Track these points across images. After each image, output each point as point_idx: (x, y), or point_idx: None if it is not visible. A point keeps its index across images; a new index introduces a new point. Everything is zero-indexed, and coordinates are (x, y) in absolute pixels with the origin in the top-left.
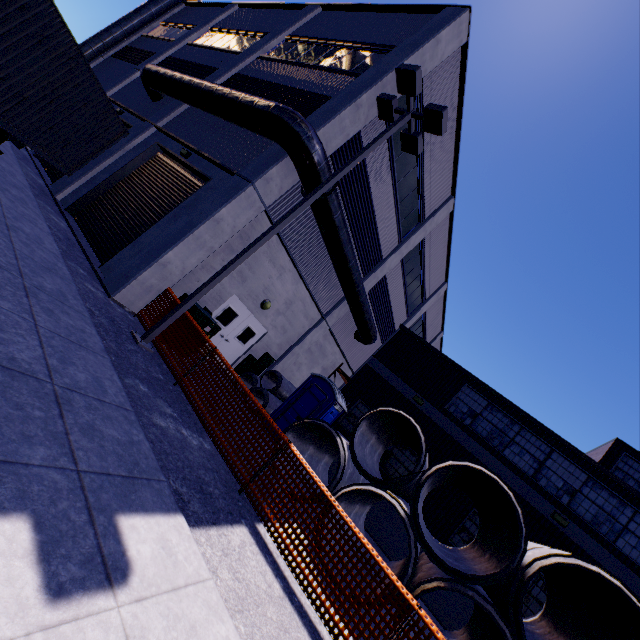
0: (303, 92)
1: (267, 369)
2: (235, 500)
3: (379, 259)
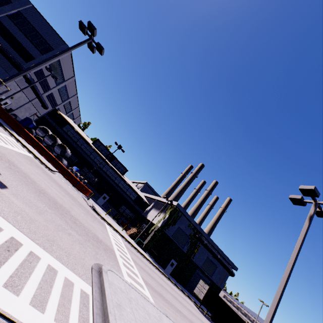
0: (26, 49)
1: (11, 112)
2: (16, 134)
3: (49, 89)
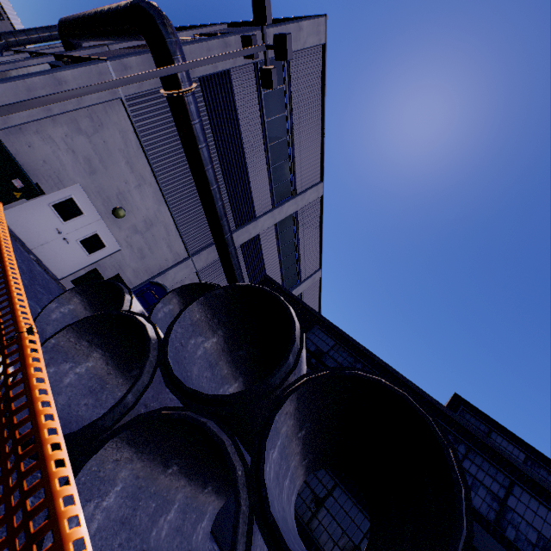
0: None
1: None
2: None
3: (252, 216)
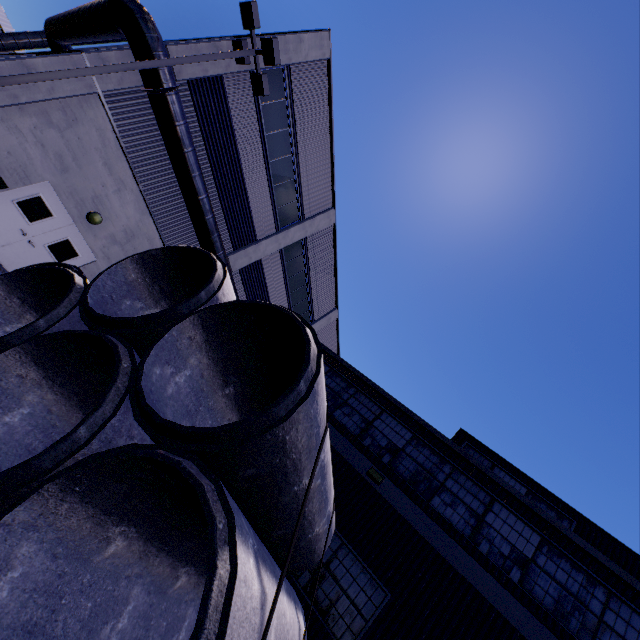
0: None
1: None
2: None
3: (253, 238)
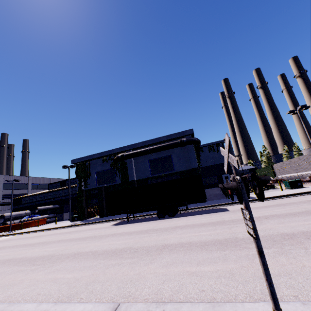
0: None
1: None
2: None
3: None
